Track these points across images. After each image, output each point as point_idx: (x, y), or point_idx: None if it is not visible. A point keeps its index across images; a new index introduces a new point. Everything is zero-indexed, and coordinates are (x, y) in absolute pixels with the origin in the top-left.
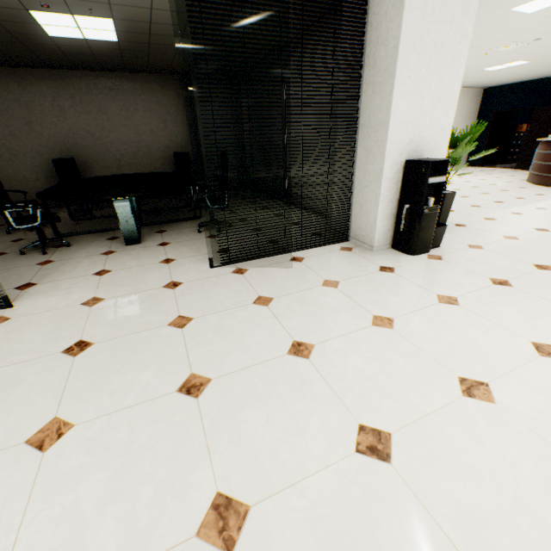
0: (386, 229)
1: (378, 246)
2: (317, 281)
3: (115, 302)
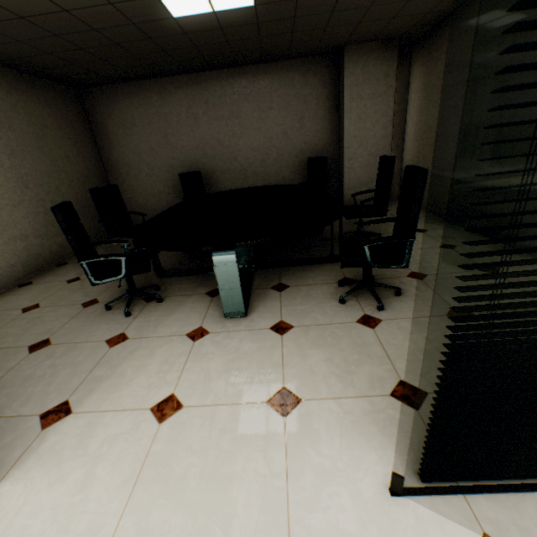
0: None
1: None
2: None
3: None
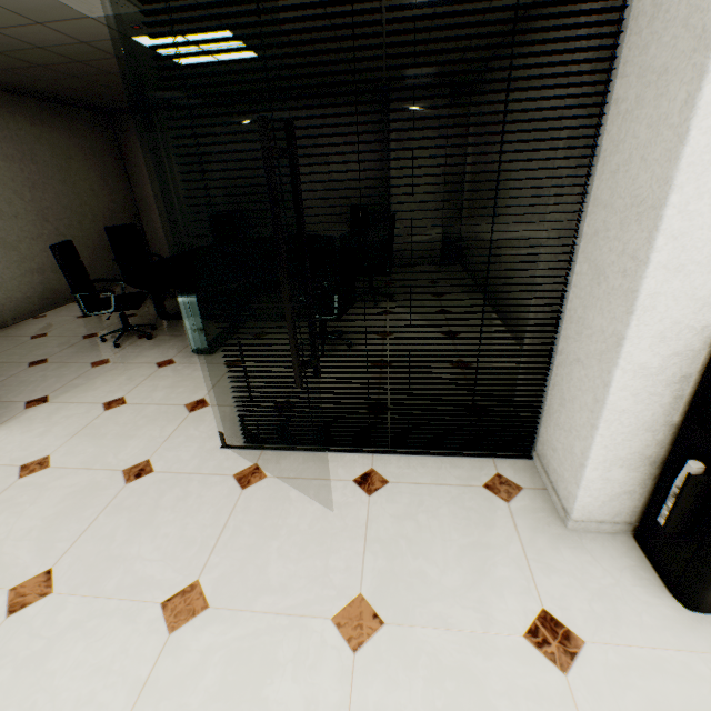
0: (617, 487)
1: (584, 520)
2: (336, 592)
3: (46, 481)
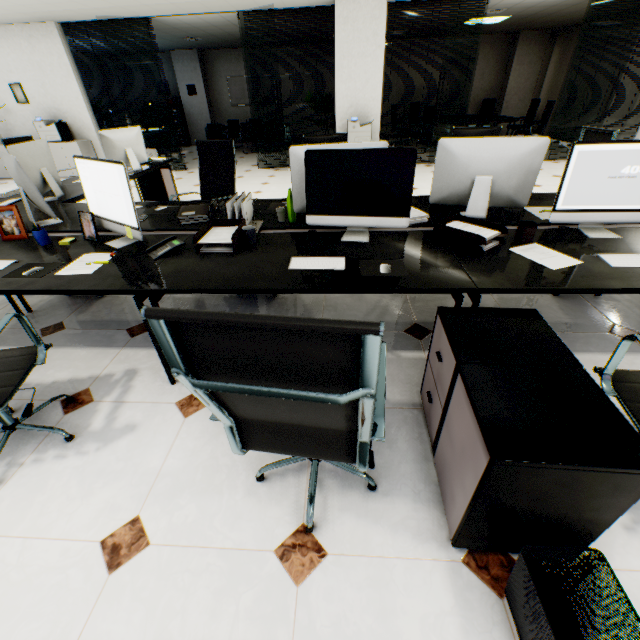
0: None
1: None
2: None
3: None
